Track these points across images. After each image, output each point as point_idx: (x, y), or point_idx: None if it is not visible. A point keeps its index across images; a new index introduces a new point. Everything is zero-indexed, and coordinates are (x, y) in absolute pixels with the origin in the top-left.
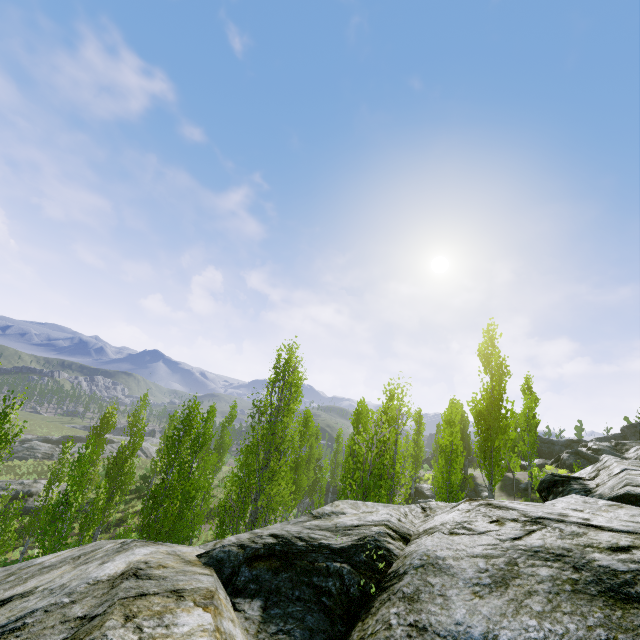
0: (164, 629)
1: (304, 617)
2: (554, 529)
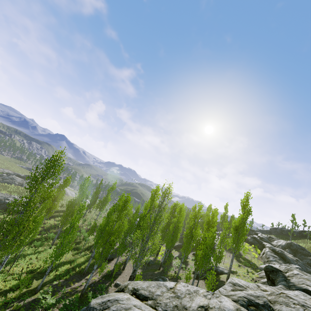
0: None
1: None
2: (309, 310)
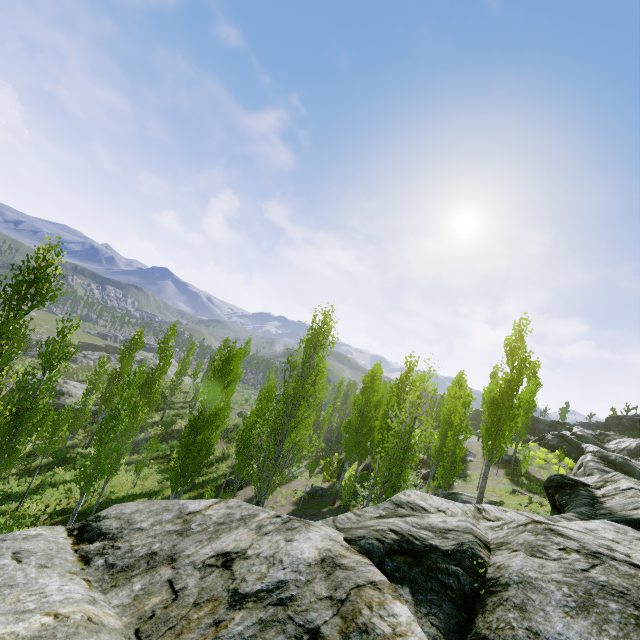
0: (394, 618)
1: (441, 604)
2: (611, 566)
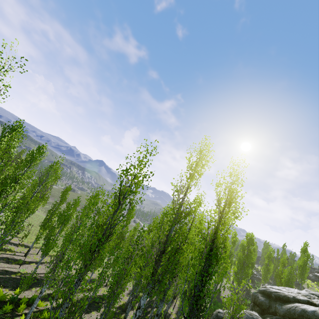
0: None
1: None
2: None
